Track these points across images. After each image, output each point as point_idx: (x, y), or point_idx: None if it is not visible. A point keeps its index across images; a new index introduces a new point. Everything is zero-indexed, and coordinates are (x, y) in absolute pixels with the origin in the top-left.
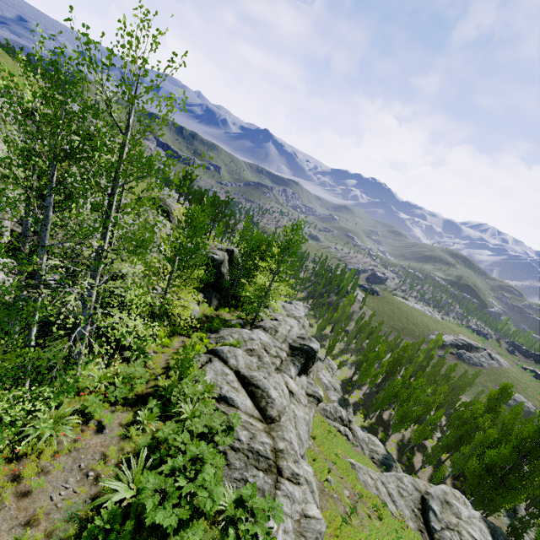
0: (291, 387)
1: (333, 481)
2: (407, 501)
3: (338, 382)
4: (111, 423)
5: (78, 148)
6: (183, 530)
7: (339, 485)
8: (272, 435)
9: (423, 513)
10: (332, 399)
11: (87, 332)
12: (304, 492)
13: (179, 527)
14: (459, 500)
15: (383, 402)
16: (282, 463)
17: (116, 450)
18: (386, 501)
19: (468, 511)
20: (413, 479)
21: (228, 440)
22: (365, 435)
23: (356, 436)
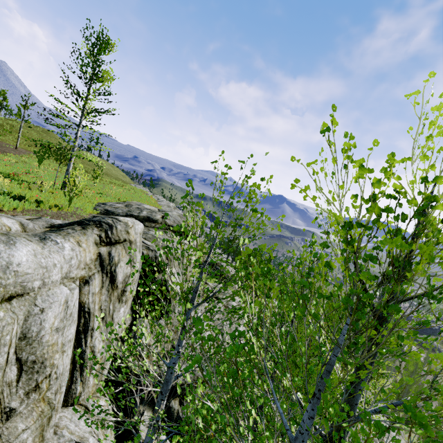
0: None
1: None
2: None
3: None
4: None
5: None
6: None
7: None
8: None
9: None
10: None
11: None
12: None
13: None
14: None
15: None
16: None
17: None
18: None
19: None
20: None
21: None
22: None
23: None
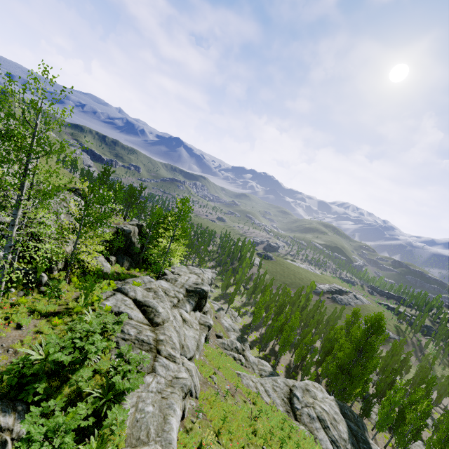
0: (185, 317)
1: (216, 378)
2: (279, 394)
3: (240, 327)
4: (28, 323)
5: (4, 134)
6: (77, 370)
7: (222, 383)
8: (156, 332)
9: (290, 400)
10: (232, 337)
11: (9, 259)
12: (179, 367)
13: (74, 369)
14: (317, 389)
15: (272, 335)
16: (161, 347)
17: (31, 338)
18: (263, 396)
19: (323, 394)
20: (285, 379)
21: (116, 326)
22: (256, 359)
23: (248, 360)
